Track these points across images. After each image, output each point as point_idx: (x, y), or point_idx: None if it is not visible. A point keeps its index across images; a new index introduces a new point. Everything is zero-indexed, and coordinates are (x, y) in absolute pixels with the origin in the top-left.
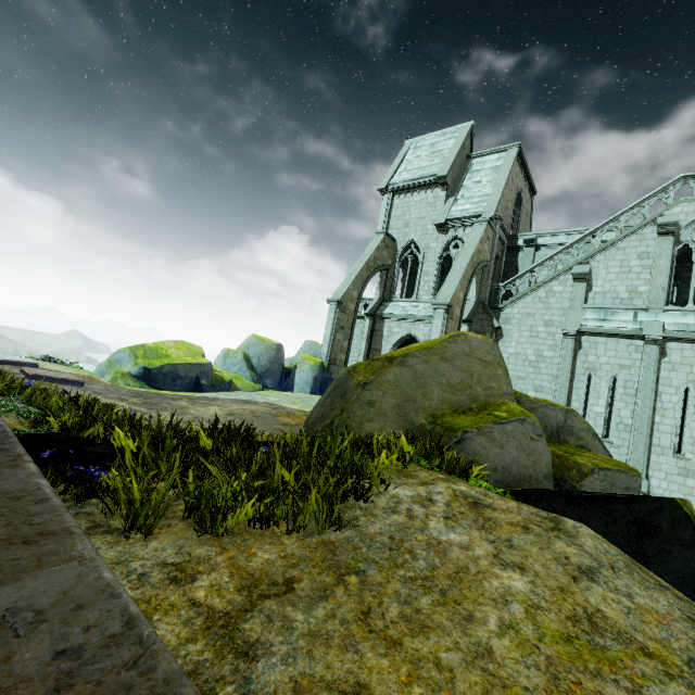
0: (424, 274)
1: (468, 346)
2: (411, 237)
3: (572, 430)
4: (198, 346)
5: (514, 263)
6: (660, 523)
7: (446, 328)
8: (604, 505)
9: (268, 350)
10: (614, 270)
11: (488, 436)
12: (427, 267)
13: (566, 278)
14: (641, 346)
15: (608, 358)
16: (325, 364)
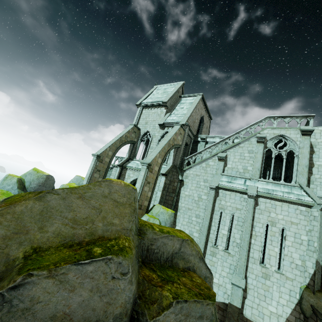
0: (150, 148)
1: (108, 190)
2: (147, 129)
3: (184, 255)
4: None
5: (195, 148)
6: None
7: (146, 177)
8: None
9: (39, 178)
10: (237, 157)
11: (59, 278)
12: (152, 145)
13: (215, 158)
14: (246, 198)
15: (231, 203)
16: None
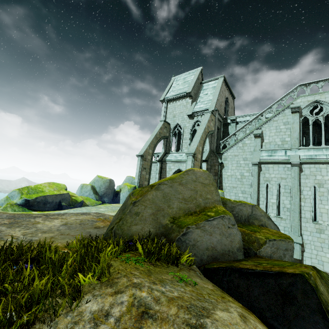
0: (184, 139)
1: (195, 176)
2: (176, 122)
3: (256, 216)
4: (63, 184)
5: (227, 131)
6: (296, 294)
7: (194, 165)
8: (261, 279)
9: (105, 183)
10: (273, 131)
11: (202, 228)
12: (185, 136)
13: (251, 136)
14: (290, 168)
15: (275, 175)
16: (136, 187)
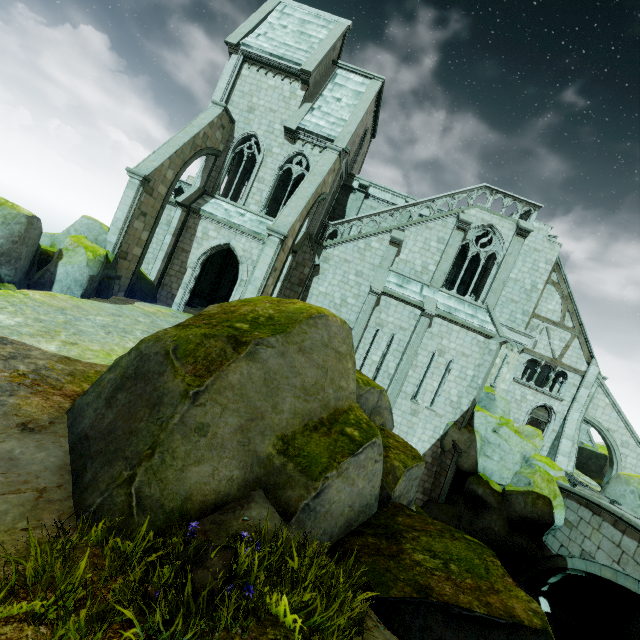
0: (258, 179)
1: (328, 333)
2: (253, 127)
3: (380, 410)
4: None
5: (344, 202)
6: None
7: (277, 260)
8: (485, 632)
9: (9, 222)
10: (419, 245)
11: (344, 475)
12: (264, 173)
13: (384, 238)
14: (418, 316)
15: (394, 319)
16: (110, 257)
